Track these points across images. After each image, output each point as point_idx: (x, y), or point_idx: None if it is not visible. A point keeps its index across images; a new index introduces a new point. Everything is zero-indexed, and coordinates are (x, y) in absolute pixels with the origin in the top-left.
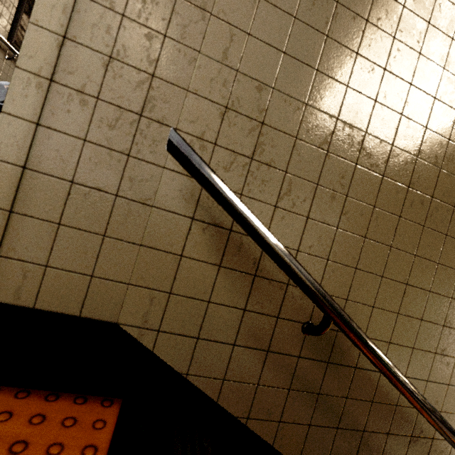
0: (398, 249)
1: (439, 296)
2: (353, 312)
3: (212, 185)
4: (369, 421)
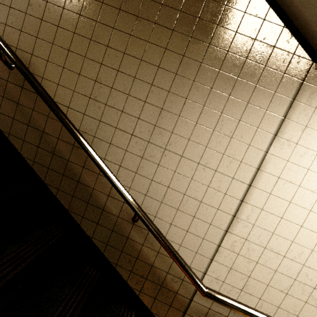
0: (63, 28)
1: (92, 61)
2: (36, 62)
3: None
4: (46, 128)
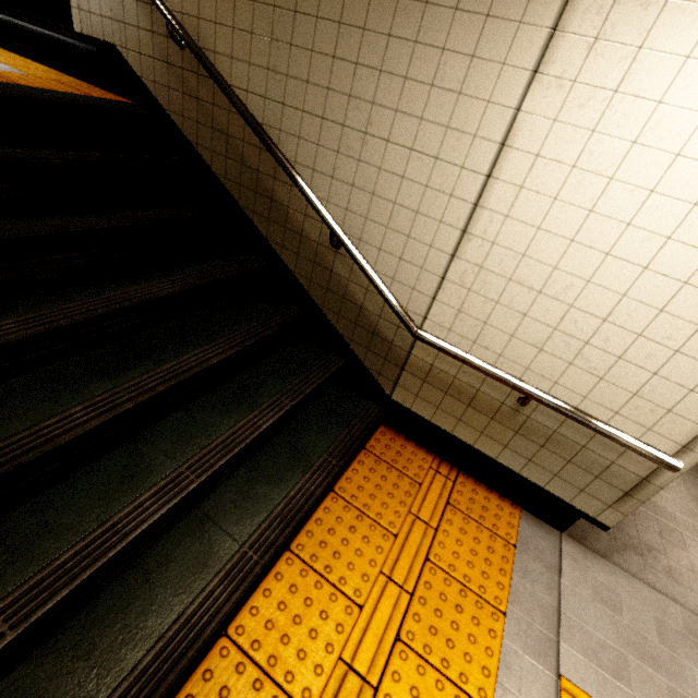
0: None
1: (263, 6)
2: (204, 30)
3: None
4: (230, 128)
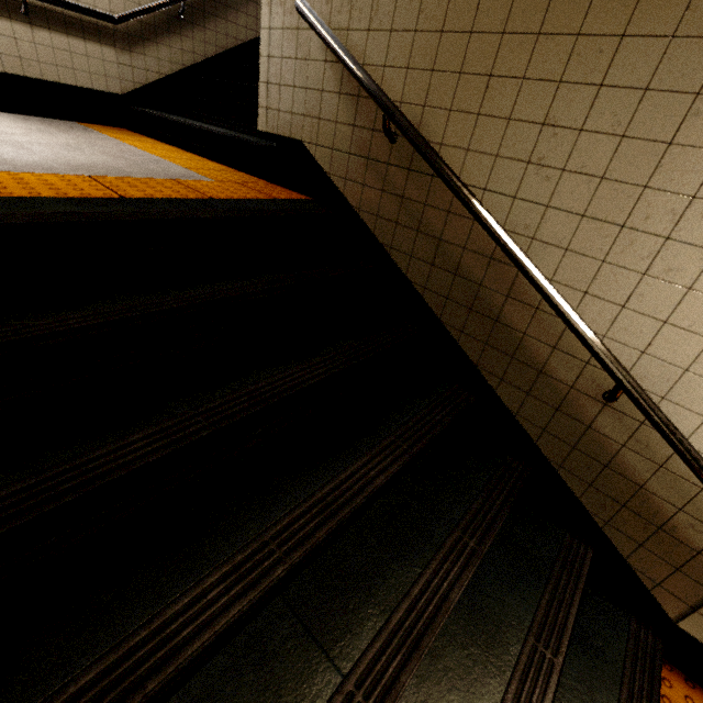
0: (480, 32)
1: (538, 82)
2: (430, 119)
3: (313, 28)
4: (445, 232)
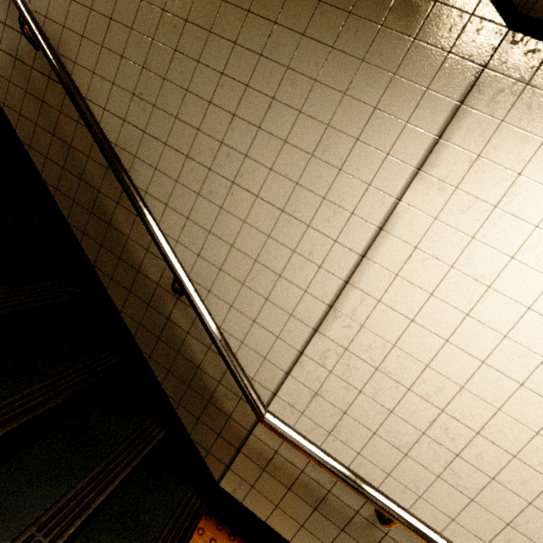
0: None
1: (140, 35)
2: (68, 39)
3: None
4: (75, 140)
